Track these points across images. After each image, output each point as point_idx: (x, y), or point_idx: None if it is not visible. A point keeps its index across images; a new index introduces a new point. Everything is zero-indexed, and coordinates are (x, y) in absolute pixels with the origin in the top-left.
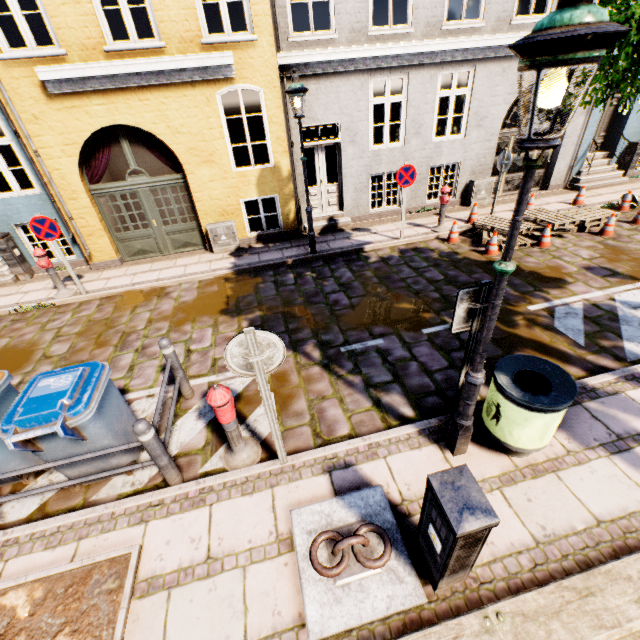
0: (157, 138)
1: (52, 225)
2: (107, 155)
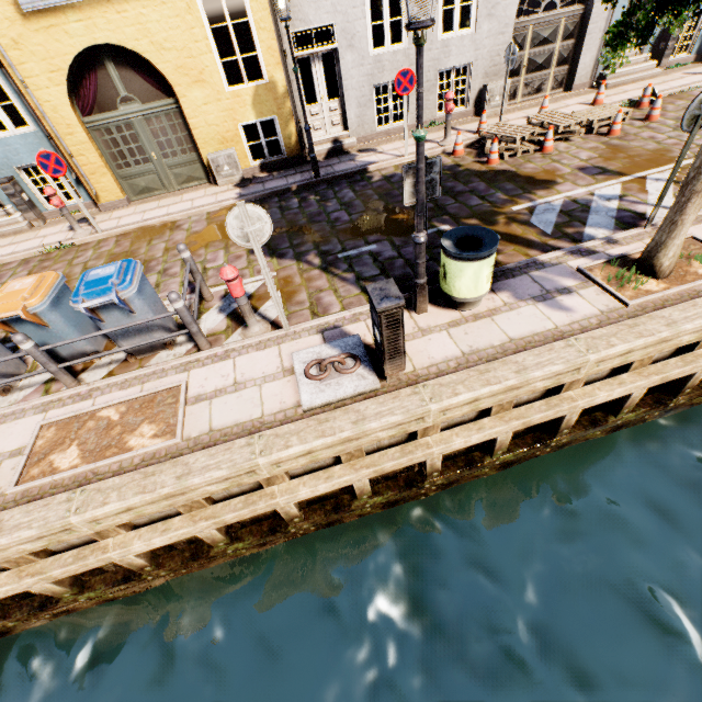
0: (142, 57)
1: (57, 160)
2: (94, 81)
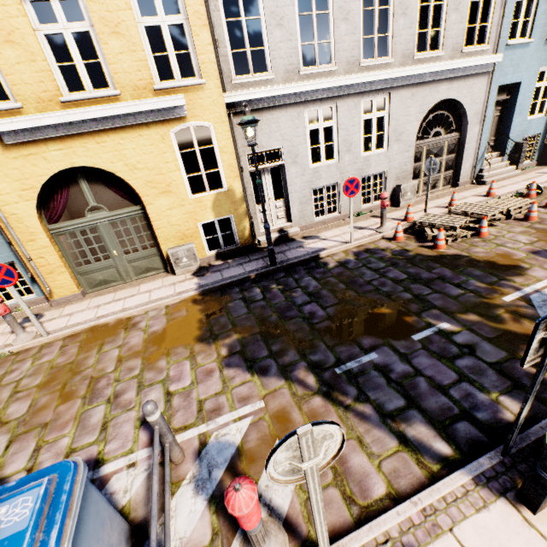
0: (115, 175)
1: (8, 271)
2: (65, 195)
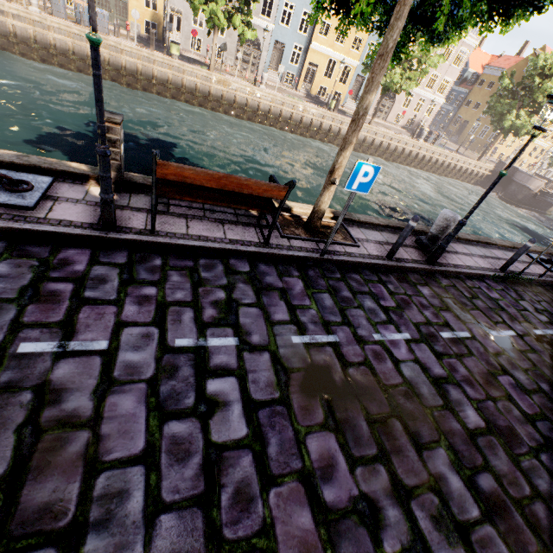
0: None
1: None
2: None
